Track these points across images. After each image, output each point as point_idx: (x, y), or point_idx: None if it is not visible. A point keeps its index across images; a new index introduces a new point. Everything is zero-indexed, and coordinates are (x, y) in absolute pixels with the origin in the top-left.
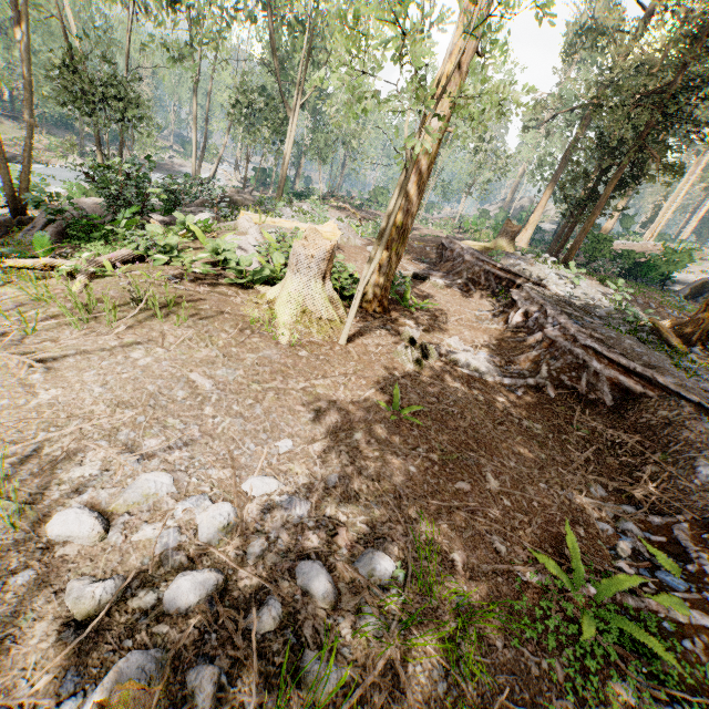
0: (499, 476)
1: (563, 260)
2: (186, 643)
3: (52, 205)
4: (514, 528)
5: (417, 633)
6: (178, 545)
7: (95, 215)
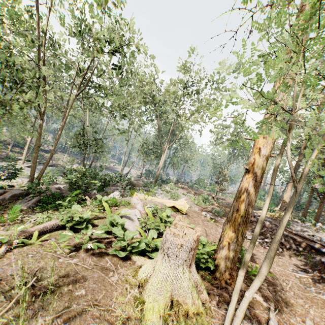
0: None
1: None
2: None
3: (45, 186)
4: None
5: None
6: None
7: (58, 193)
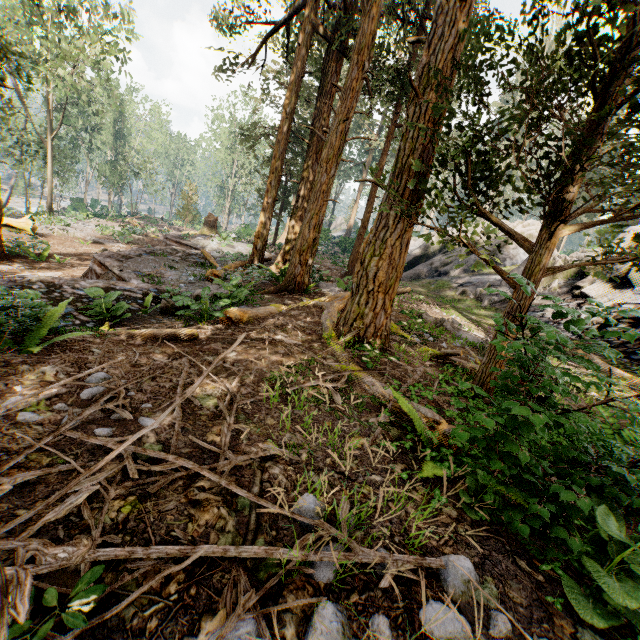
0: None
1: None
2: None
3: None
4: None
5: None
6: None
7: None
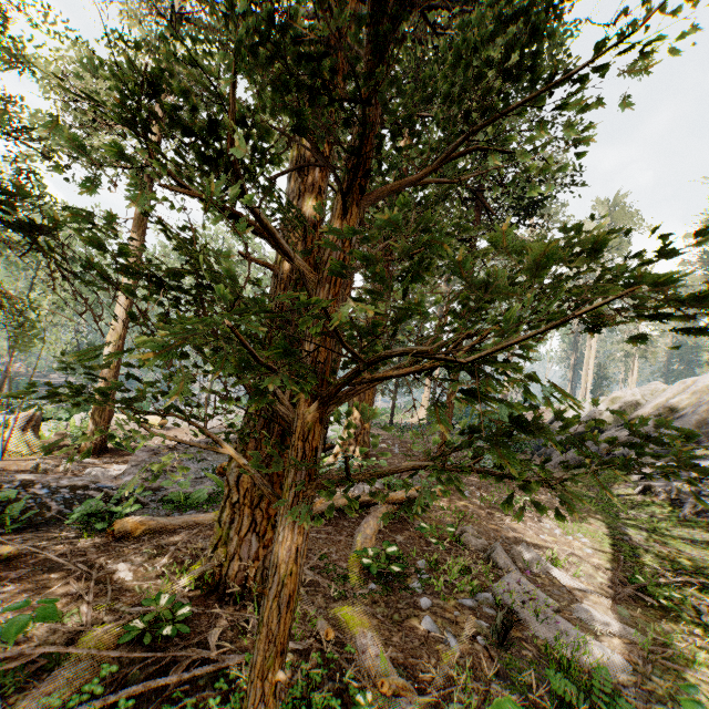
0: None
1: None
2: None
3: None
4: None
5: None
6: None
7: None
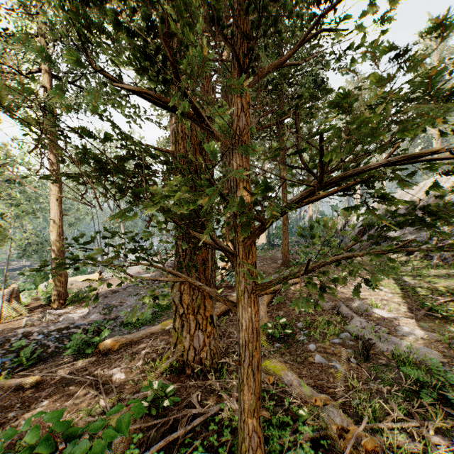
0: None
1: None
2: None
3: None
4: None
5: None
6: None
7: None
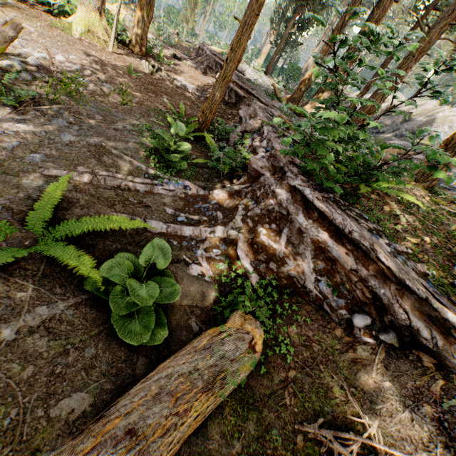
0: (170, 101)
1: (265, 70)
2: (33, 69)
3: None
4: (166, 107)
5: (114, 95)
6: (26, 54)
7: None
